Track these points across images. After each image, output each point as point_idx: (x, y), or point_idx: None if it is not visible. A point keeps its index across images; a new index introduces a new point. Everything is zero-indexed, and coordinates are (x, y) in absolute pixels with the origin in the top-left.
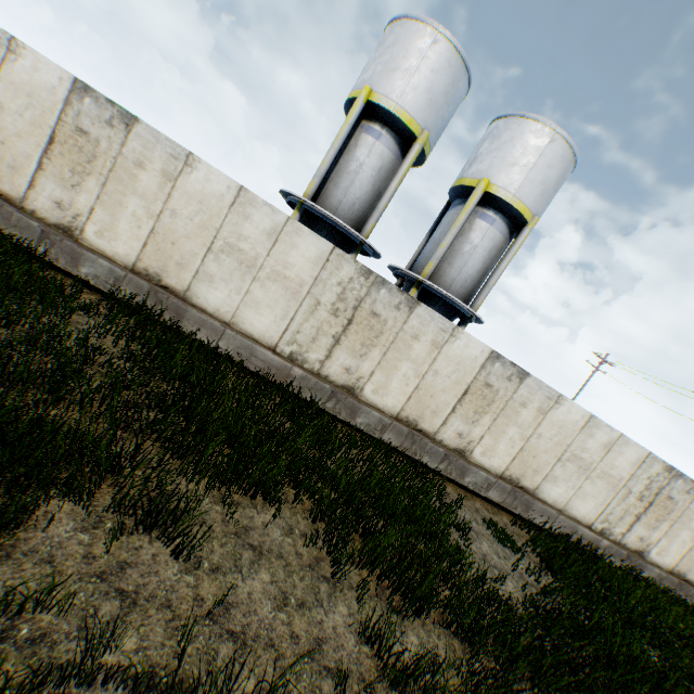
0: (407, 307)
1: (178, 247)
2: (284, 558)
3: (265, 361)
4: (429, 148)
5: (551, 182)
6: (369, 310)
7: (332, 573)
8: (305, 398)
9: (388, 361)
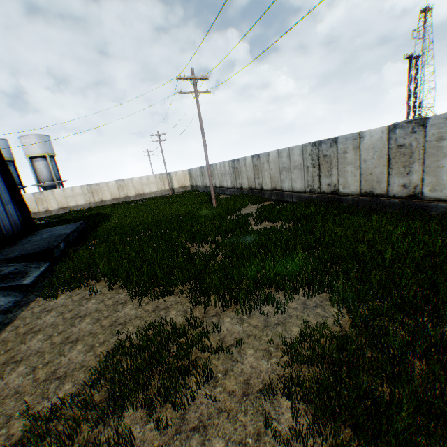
0: None
1: None
2: None
3: None
4: (10, 158)
5: (41, 144)
6: None
7: None
8: None
9: None
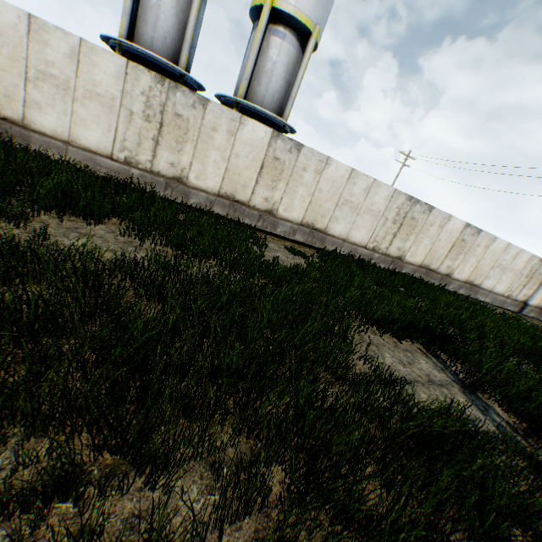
0: (201, 106)
1: (1, 82)
2: (105, 239)
3: (108, 168)
4: None
5: None
6: (173, 113)
7: (139, 245)
8: (142, 187)
9: (200, 152)
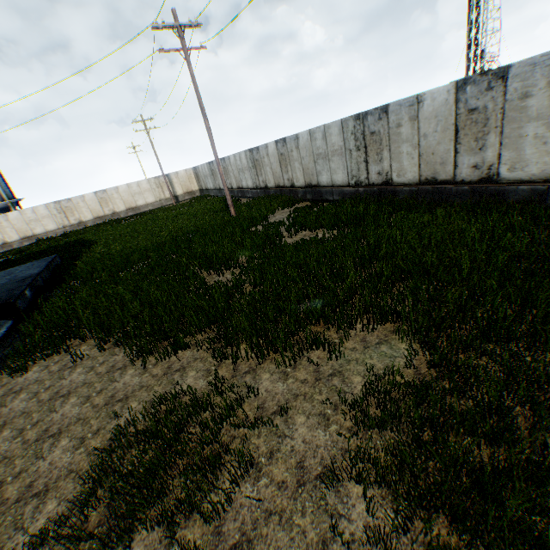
0: None
1: None
2: None
3: None
4: None
5: None
6: None
7: None
8: None
9: None
